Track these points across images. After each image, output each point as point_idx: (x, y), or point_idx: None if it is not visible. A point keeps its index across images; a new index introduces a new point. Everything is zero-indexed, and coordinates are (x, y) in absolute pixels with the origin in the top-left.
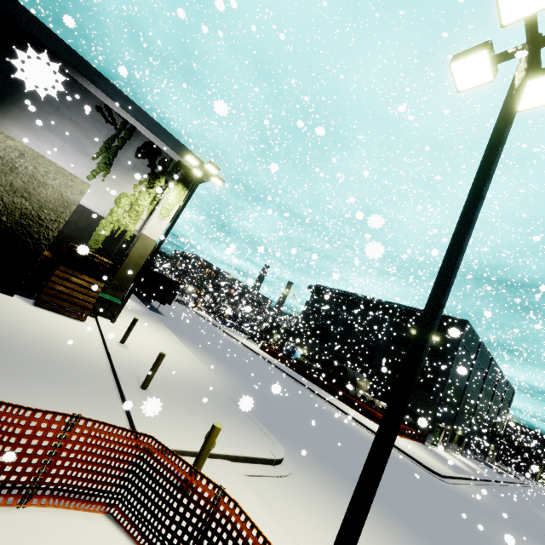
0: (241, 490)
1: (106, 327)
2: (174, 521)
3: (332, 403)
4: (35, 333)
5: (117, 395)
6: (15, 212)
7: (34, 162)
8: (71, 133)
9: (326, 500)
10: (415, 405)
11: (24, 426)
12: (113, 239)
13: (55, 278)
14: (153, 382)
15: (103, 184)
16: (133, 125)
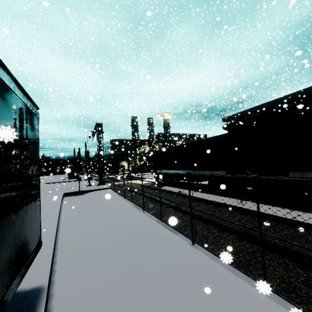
0: None
1: None
2: None
3: None
4: None
5: None
6: None
7: None
8: None
9: None
10: None
11: None
12: None
13: None
14: None
15: None
16: None
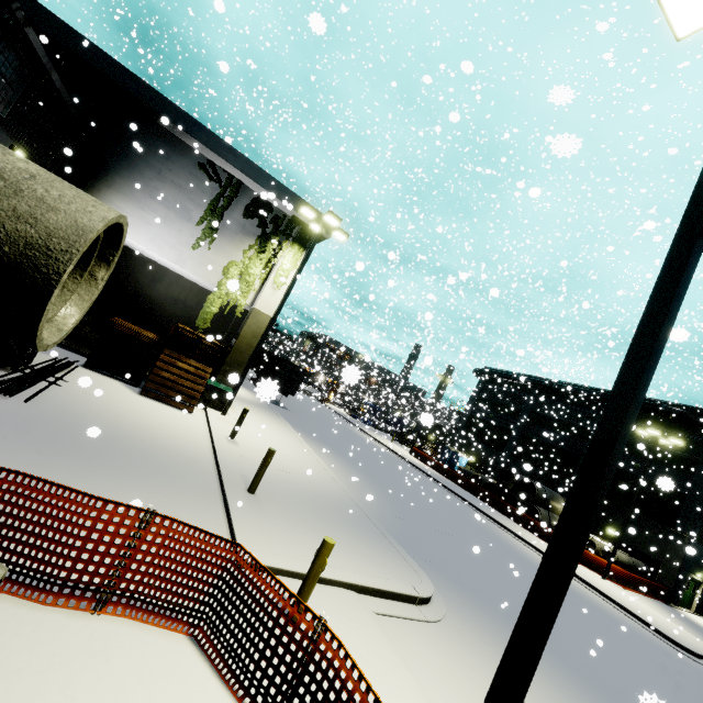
0: (366, 632)
1: (215, 420)
2: (264, 656)
3: (512, 530)
4: (137, 424)
5: (219, 498)
6: (19, 241)
7: (47, 185)
8: (174, 198)
9: (494, 663)
10: (649, 543)
11: (95, 518)
12: (225, 318)
13: (161, 364)
14: (264, 486)
15: (209, 253)
16: (239, 180)
